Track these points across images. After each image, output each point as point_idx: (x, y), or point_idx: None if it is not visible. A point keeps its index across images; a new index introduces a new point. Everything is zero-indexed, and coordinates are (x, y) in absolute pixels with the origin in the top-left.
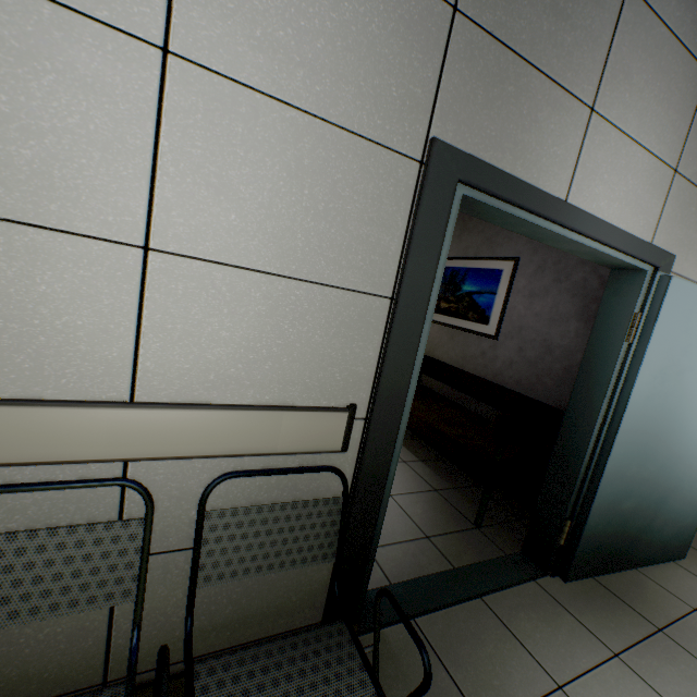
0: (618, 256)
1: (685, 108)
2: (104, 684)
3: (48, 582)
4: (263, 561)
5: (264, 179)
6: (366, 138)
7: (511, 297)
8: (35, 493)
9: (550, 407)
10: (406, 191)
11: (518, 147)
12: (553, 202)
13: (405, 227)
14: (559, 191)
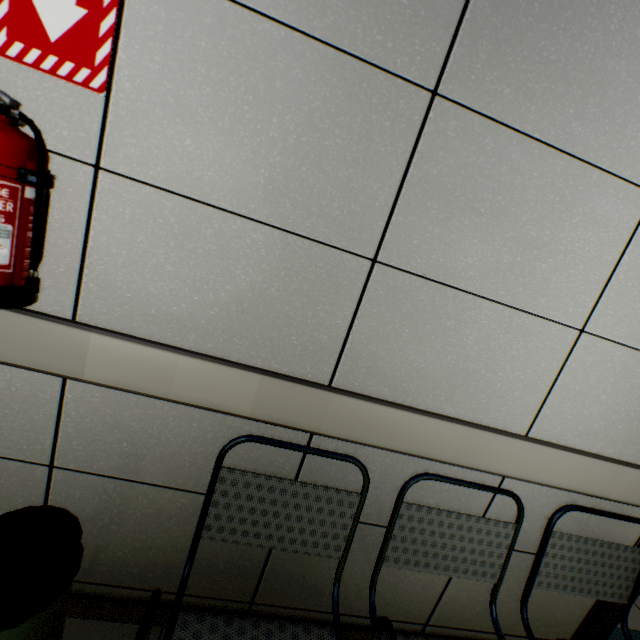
0: None
1: None
2: (424, 624)
3: (456, 551)
4: (576, 583)
5: None
6: None
7: None
8: (449, 484)
9: None
10: None
11: None
12: None
13: None
14: None
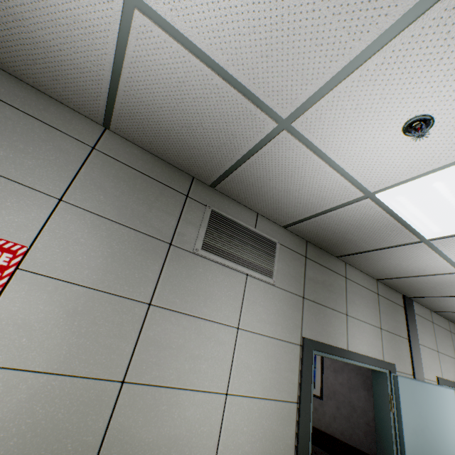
0: (373, 367)
1: (375, 306)
2: None
3: None
4: None
5: (258, 361)
6: (285, 340)
7: (324, 370)
8: None
9: (366, 454)
10: (297, 356)
11: (328, 332)
12: (344, 350)
13: (298, 370)
14: (344, 345)
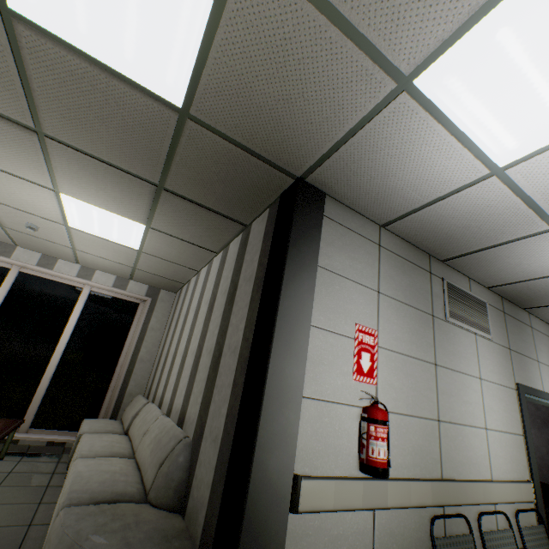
0: None
1: None
2: None
3: None
4: None
5: (496, 403)
6: (506, 386)
7: None
8: (483, 517)
9: (544, 483)
10: (515, 398)
11: (529, 378)
12: (542, 392)
13: (518, 409)
14: (540, 388)
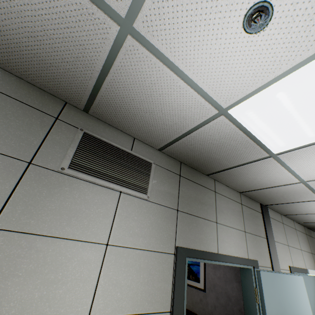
0: (240, 266)
1: (240, 214)
2: None
3: None
4: None
5: (129, 275)
6: (158, 251)
7: (206, 268)
8: None
9: None
10: (171, 265)
11: (200, 239)
12: (214, 254)
13: (172, 278)
14: (215, 249)
